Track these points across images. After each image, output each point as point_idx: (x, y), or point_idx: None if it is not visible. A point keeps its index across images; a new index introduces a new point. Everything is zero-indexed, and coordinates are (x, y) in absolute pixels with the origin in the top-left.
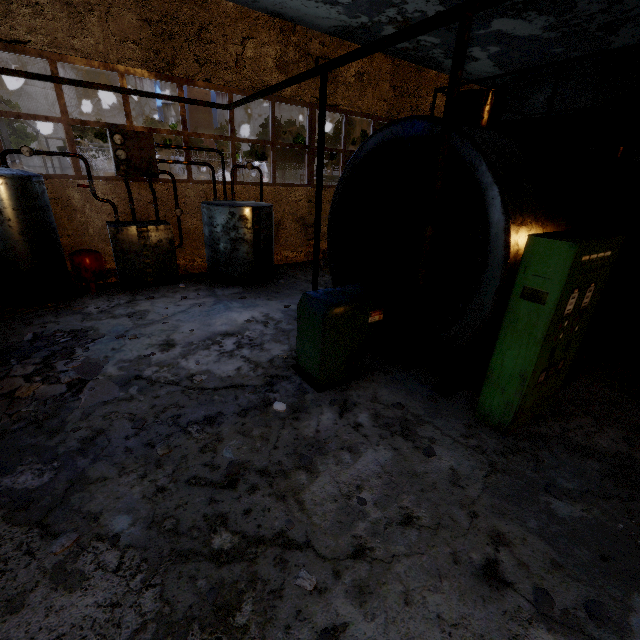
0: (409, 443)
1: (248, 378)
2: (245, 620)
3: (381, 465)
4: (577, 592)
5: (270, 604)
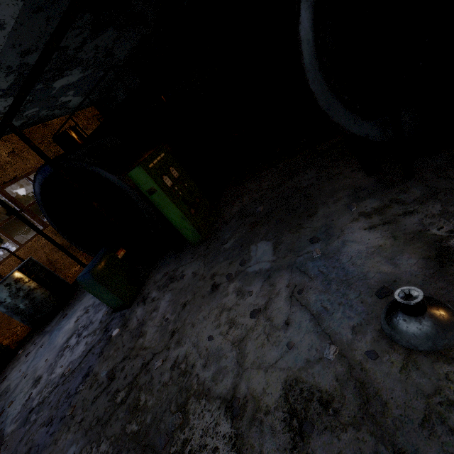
0: (175, 282)
1: (94, 341)
2: (144, 400)
3: (168, 301)
4: (237, 264)
5: (150, 385)
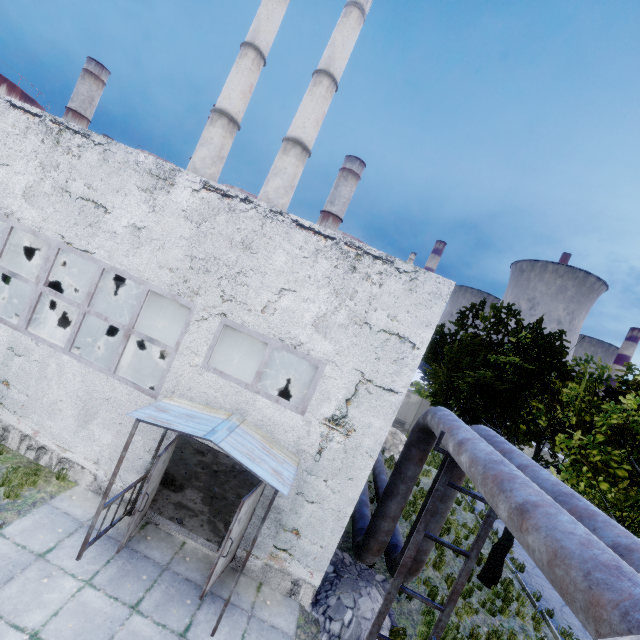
0: None
1: None
2: None
3: None
4: None
5: None
